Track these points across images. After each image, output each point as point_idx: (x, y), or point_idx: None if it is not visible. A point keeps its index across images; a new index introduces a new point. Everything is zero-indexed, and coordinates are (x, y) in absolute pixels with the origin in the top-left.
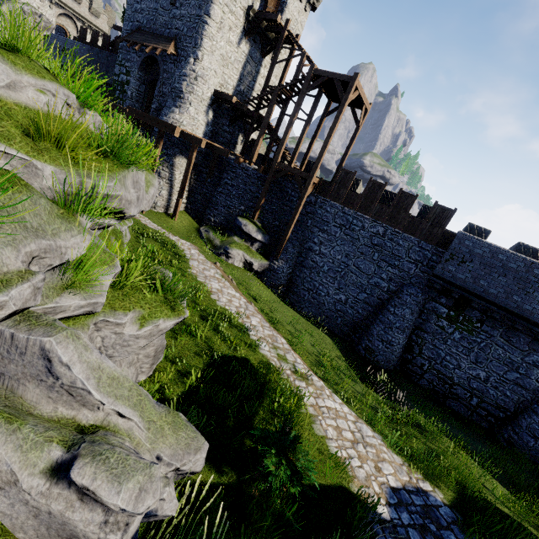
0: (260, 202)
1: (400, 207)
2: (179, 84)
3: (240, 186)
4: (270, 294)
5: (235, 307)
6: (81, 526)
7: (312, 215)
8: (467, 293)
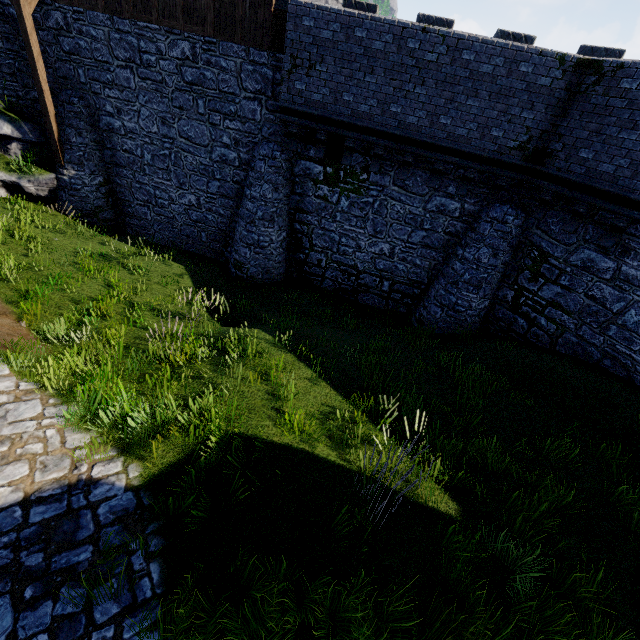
0: None
1: None
2: None
3: None
4: (68, 227)
5: None
6: None
7: (77, 55)
8: (335, 126)
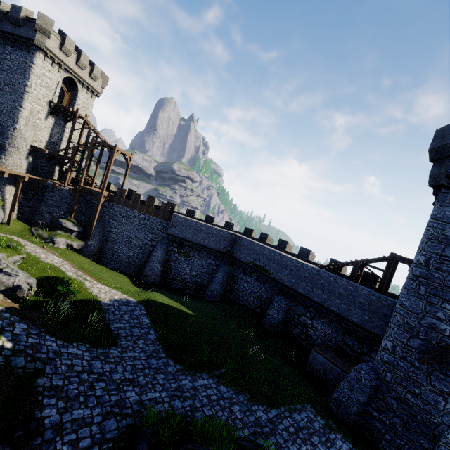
0: (74, 208)
1: (149, 205)
2: (3, 142)
3: (58, 200)
4: (86, 260)
5: (55, 262)
6: (6, 279)
7: (108, 212)
8: (181, 239)
